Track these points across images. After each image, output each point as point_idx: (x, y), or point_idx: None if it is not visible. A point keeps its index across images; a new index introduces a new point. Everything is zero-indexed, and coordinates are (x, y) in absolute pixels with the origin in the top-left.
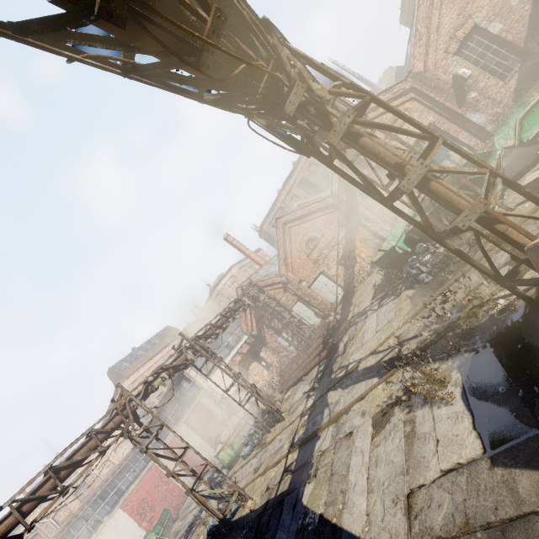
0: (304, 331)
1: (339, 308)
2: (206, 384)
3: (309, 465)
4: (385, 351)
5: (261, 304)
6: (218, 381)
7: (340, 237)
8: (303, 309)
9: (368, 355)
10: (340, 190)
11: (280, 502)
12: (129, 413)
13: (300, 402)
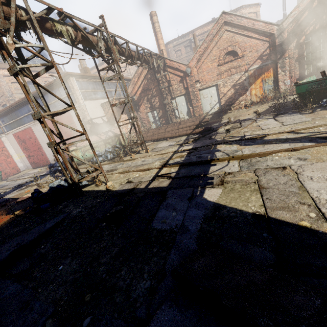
0: (173, 118)
1: (209, 117)
2: (83, 102)
3: (204, 177)
4: (312, 133)
5: (159, 77)
6: (93, 107)
7: (252, 67)
8: (182, 103)
9: (282, 132)
10: (288, 26)
11: (157, 191)
12: (12, 12)
13: (167, 147)
